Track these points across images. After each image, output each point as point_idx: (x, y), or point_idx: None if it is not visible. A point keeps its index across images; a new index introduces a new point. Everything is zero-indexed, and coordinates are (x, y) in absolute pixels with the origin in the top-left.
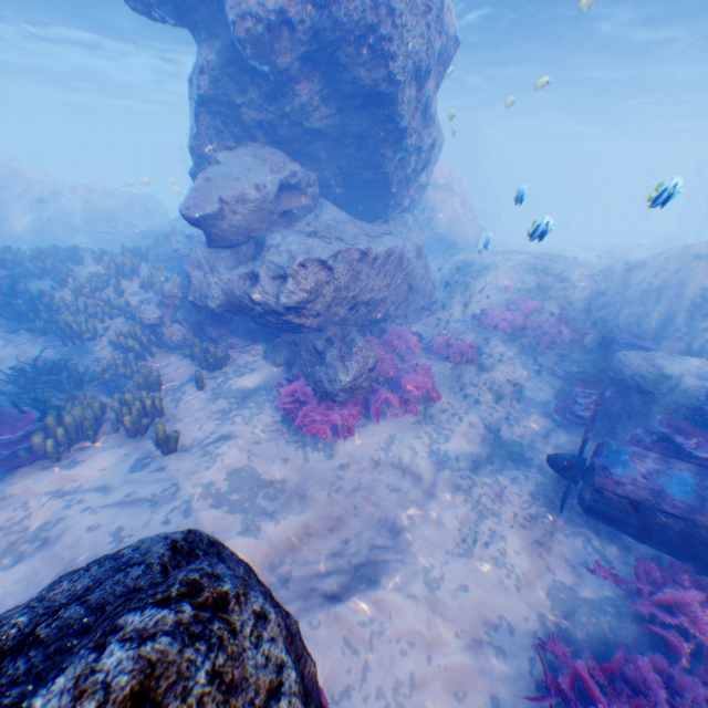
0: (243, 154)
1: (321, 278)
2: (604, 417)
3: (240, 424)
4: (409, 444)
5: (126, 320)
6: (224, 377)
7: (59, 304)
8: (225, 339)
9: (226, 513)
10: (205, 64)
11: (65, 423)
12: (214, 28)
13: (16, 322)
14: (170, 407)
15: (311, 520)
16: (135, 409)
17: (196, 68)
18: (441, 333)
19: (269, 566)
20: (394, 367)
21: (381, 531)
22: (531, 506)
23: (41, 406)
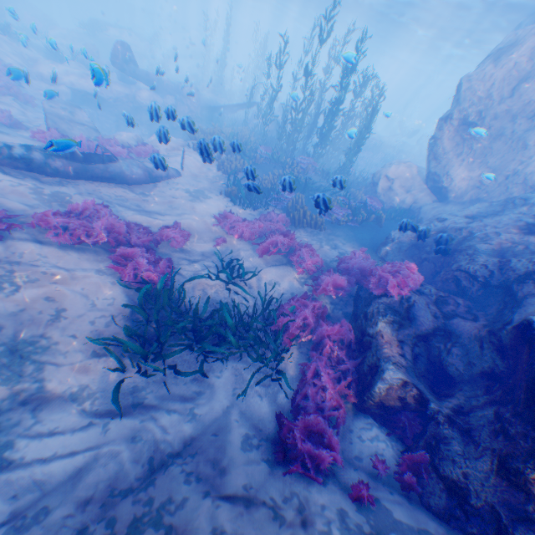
0: None
1: None
2: None
3: None
4: None
5: None
6: None
7: None
8: None
9: None
10: None
11: None
12: None
13: None
14: None
15: None
16: None
17: None
18: None
19: None
20: None
21: None
22: None
23: None
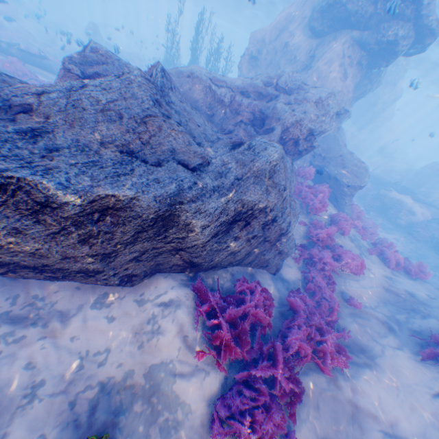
0: None
1: None
2: None
3: None
4: None
5: None
6: None
7: None
8: None
9: None
10: None
11: None
12: None
13: None
14: None
15: None
16: None
17: None
18: None
19: None
20: None
21: None
22: None
23: None
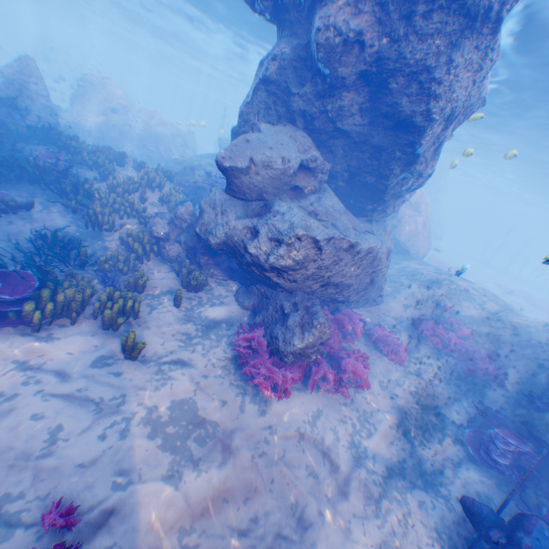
0: (281, 131)
1: (309, 253)
2: (515, 469)
3: (197, 351)
4: (334, 427)
5: (139, 223)
6: (196, 301)
7: (94, 193)
8: (208, 267)
9: (157, 448)
10: (278, 54)
11: (57, 299)
12: (297, 29)
13: (57, 195)
14: (145, 312)
15: (231, 484)
16: (117, 308)
17: (270, 54)
18: (381, 325)
19: (178, 531)
20: (337, 345)
21: (290, 520)
22: (435, 545)
23: (44, 277)
